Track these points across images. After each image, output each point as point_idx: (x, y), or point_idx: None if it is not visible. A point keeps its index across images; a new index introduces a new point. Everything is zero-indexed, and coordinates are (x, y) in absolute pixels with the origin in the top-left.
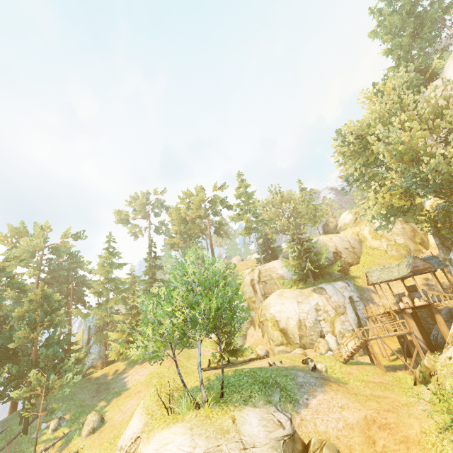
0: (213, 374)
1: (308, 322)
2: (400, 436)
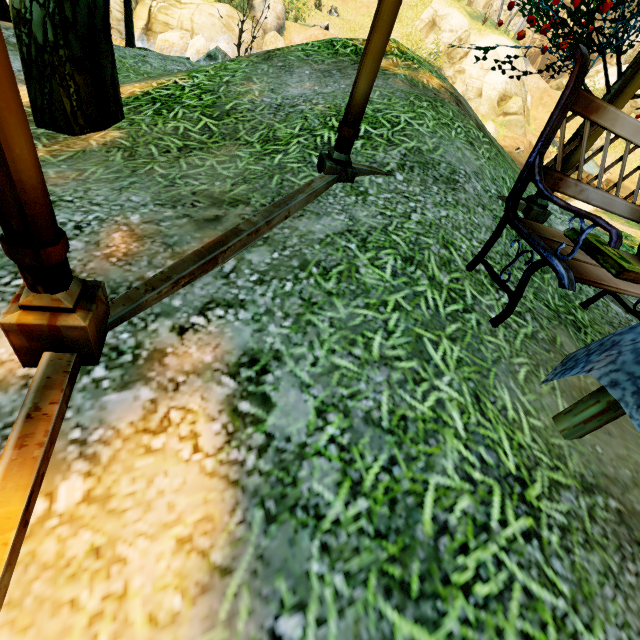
0: (476, 10)
1: (496, 4)
2: (555, 101)
